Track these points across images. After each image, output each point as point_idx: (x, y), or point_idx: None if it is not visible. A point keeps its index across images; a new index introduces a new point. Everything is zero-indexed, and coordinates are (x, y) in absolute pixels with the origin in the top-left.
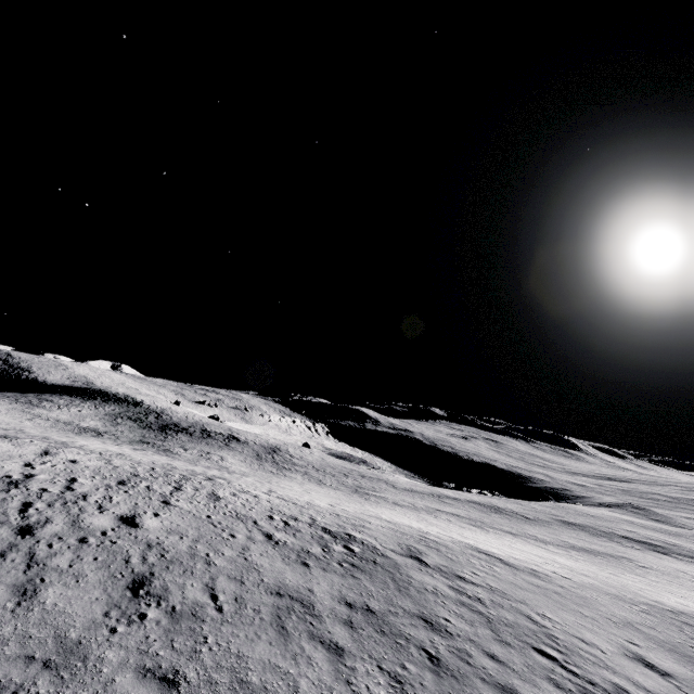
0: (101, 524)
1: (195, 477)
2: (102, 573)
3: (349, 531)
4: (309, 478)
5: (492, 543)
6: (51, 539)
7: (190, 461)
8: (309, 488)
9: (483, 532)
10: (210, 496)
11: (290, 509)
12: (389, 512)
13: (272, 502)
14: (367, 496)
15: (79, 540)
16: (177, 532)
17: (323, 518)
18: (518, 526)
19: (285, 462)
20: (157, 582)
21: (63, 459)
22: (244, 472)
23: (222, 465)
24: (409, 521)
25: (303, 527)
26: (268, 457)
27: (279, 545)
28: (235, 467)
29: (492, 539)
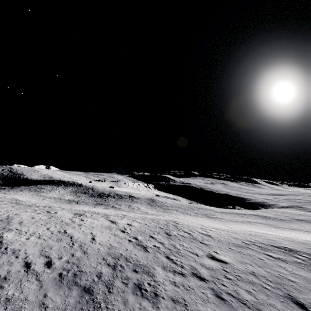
0: (213, 264)
1: (172, 223)
2: (274, 300)
3: (280, 245)
4: (181, 212)
5: (308, 237)
6: (216, 280)
7: (131, 211)
8: (193, 218)
9: (287, 231)
10: (203, 234)
11: (235, 235)
12: (244, 227)
13: (223, 232)
14: (216, 218)
15: (226, 278)
16: (244, 262)
17: (255, 238)
18: (285, 224)
19: (162, 205)
20: (302, 301)
21: (124, 224)
22: (156, 213)
23: (143, 211)
24: (262, 231)
25: (265, 246)
26: (153, 204)
27: (285, 261)
28: (149, 211)
29: (299, 234)
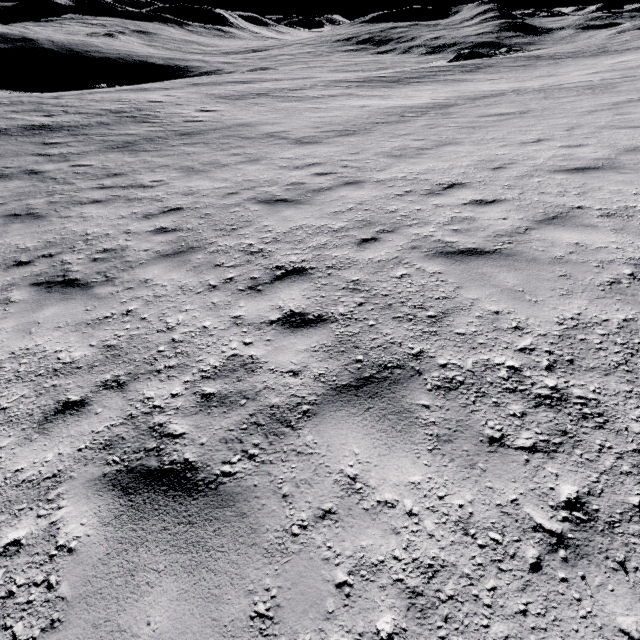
0: None
1: None
2: None
3: None
4: None
5: None
6: None
7: None
8: None
9: None
10: None
11: None
12: None
13: None
14: None
15: None
16: None
17: None
18: None
19: None
20: None
21: None
22: None
23: None
24: None
25: None
26: None
27: None
28: None
29: None
